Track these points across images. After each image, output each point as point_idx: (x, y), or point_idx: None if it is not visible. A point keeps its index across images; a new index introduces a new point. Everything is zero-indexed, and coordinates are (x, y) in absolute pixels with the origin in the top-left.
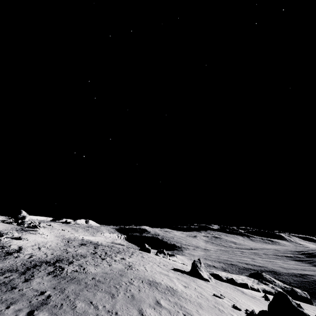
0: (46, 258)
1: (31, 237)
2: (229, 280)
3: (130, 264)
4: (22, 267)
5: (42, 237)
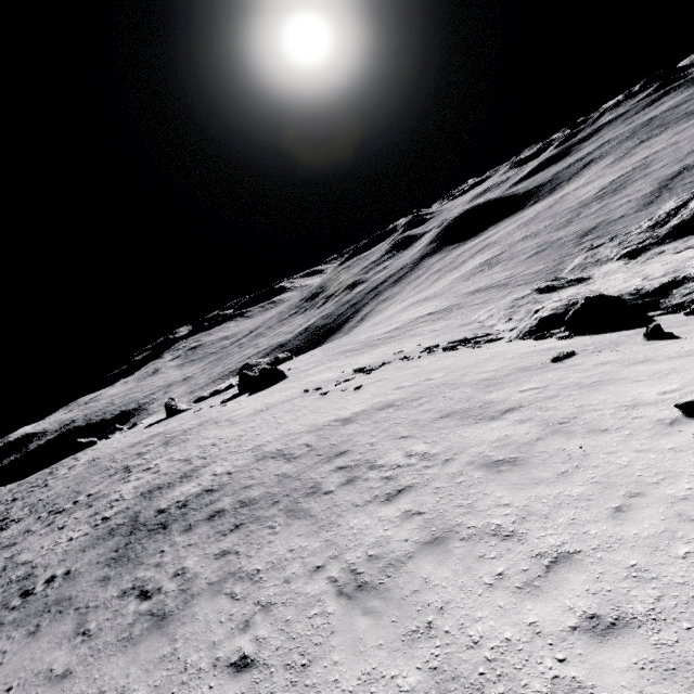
0: None
1: None
2: (214, 394)
3: (91, 460)
4: None
5: None
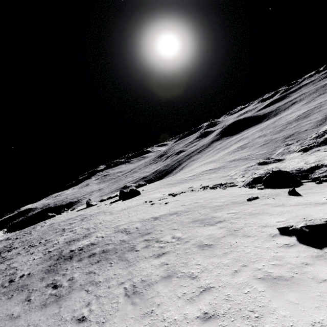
0: None
1: None
2: (108, 198)
3: (51, 224)
4: None
5: None
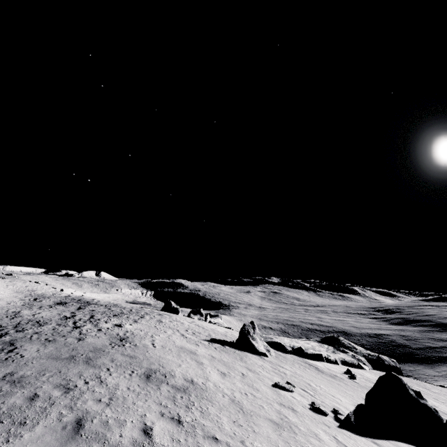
0: None
1: None
2: (296, 351)
3: (125, 336)
4: None
5: None
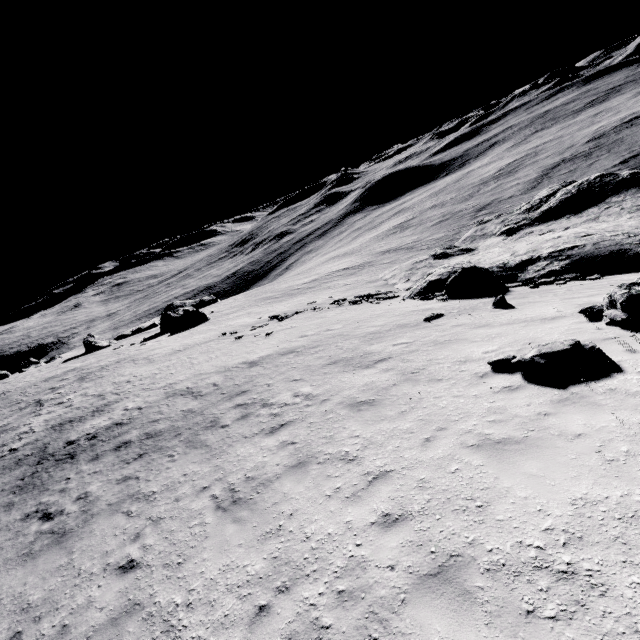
0: None
1: None
2: (136, 332)
3: (1, 393)
4: None
5: None
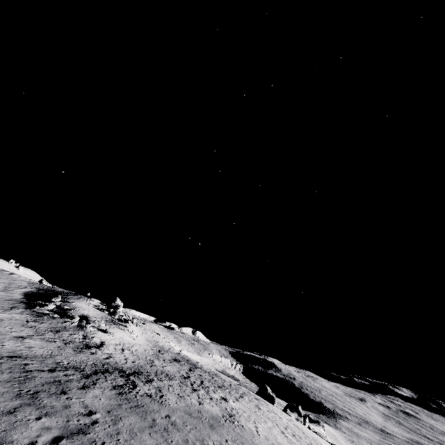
0: (124, 365)
1: (119, 333)
2: None
3: (232, 413)
4: (91, 368)
5: (131, 336)
